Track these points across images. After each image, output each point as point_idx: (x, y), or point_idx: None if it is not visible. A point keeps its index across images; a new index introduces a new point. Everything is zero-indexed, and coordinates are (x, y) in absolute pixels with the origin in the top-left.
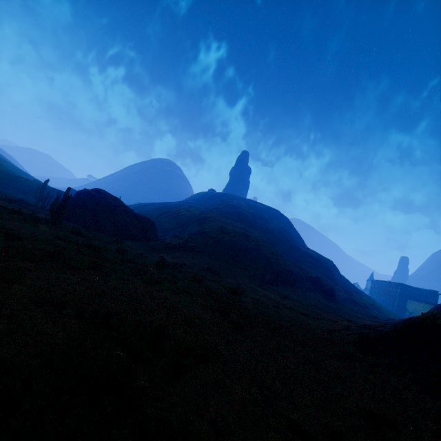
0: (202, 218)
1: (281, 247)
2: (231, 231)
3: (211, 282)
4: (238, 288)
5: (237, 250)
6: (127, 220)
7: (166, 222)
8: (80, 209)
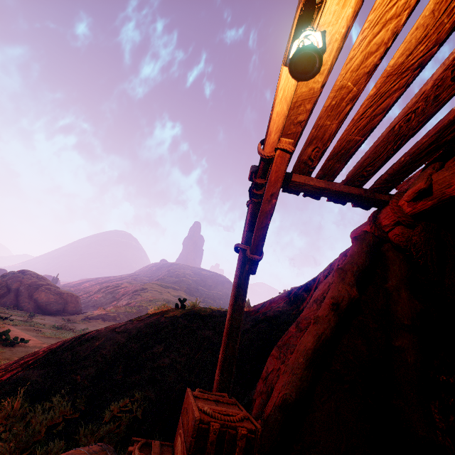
0: (139, 289)
1: None
2: (160, 299)
3: None
4: None
5: None
6: (49, 297)
7: (103, 297)
8: (3, 290)
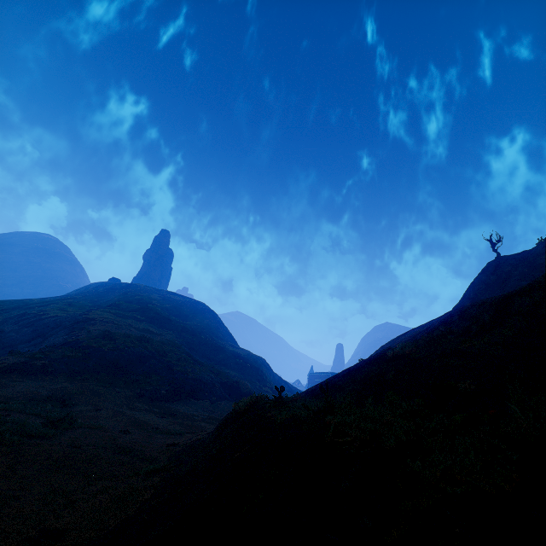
0: (81, 320)
1: (202, 349)
2: (121, 335)
3: (28, 417)
4: (64, 417)
5: (122, 361)
6: None
7: (14, 332)
8: None
